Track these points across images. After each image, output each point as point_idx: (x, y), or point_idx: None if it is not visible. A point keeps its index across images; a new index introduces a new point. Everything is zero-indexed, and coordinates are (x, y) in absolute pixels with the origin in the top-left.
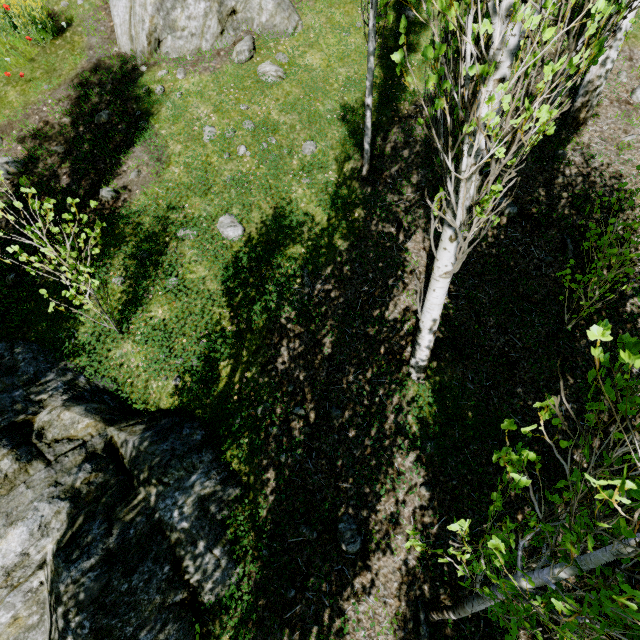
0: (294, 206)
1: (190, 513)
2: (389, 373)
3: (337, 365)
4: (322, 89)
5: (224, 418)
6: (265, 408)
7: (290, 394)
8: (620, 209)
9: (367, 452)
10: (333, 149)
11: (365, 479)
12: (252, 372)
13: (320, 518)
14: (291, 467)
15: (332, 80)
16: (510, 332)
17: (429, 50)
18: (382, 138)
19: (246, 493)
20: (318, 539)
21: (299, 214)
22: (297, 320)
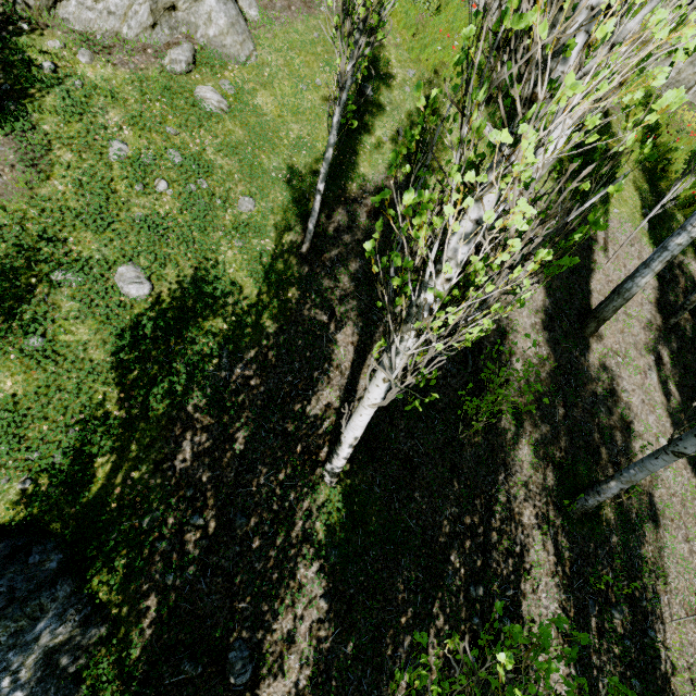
0: (221, 272)
1: (29, 677)
2: (303, 476)
3: (248, 464)
4: (270, 141)
5: (95, 534)
6: (154, 518)
7: (188, 499)
8: (508, 334)
9: (270, 564)
10: (274, 213)
11: (264, 596)
12: (141, 471)
13: (208, 648)
14: (179, 590)
15: (282, 134)
16: (416, 437)
17: (399, 260)
18: (327, 215)
19: (115, 630)
20: (203, 674)
21: (225, 281)
22: (208, 409)
